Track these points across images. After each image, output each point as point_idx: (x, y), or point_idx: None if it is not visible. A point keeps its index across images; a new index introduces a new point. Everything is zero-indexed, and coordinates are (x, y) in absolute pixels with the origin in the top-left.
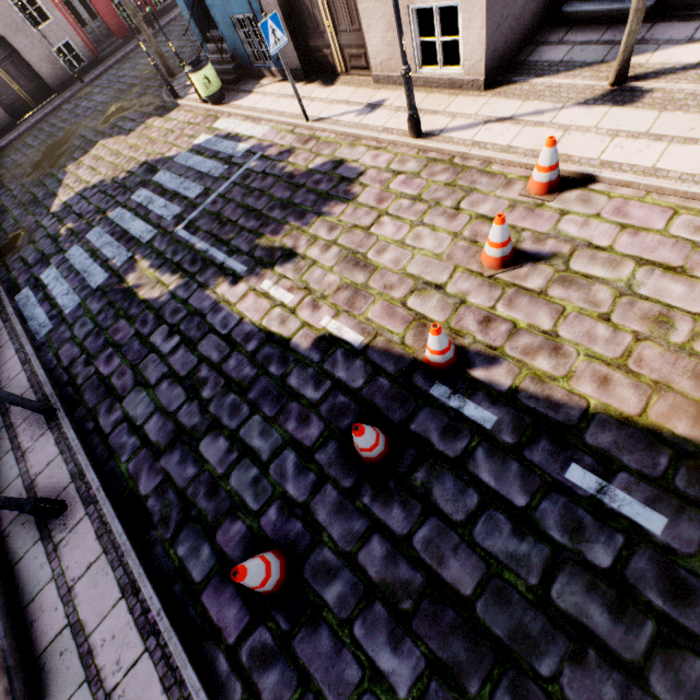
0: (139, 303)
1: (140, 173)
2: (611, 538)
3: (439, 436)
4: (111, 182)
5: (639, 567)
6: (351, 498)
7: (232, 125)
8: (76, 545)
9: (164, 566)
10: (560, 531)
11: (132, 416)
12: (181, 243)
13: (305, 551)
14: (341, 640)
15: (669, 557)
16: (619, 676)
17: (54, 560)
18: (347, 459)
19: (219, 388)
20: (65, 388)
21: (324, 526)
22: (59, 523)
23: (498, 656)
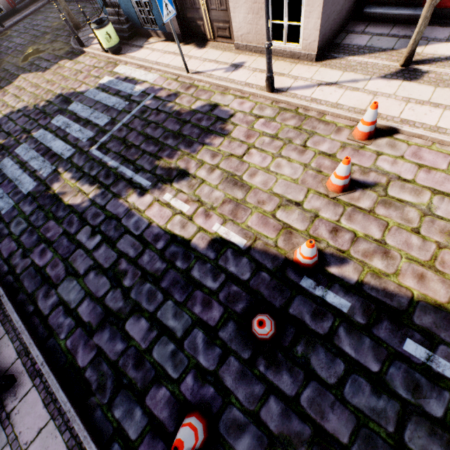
0: (64, 207)
1: (57, 102)
2: (441, 394)
3: (310, 318)
4: (33, 108)
5: None
6: (250, 367)
7: (129, 71)
8: (26, 413)
9: (104, 427)
10: (405, 390)
11: (66, 300)
12: (95, 160)
13: (218, 411)
14: None
15: None
16: None
17: (7, 427)
18: (243, 336)
19: (137, 278)
20: (5, 277)
21: (231, 390)
22: (10, 394)
23: None
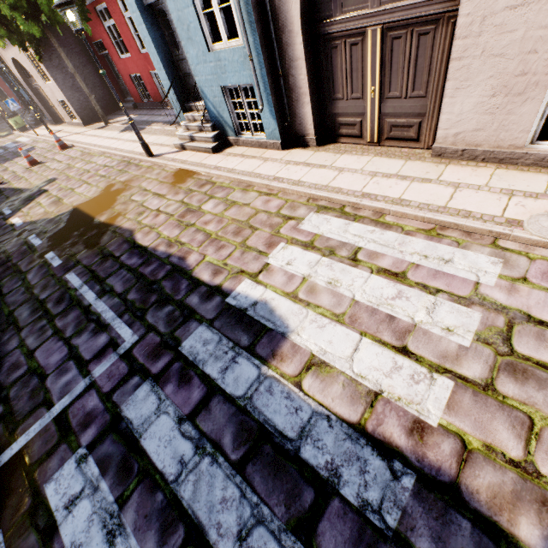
0: None
1: None
2: None
3: None
4: None
5: None
6: None
7: (21, 139)
8: None
9: None
10: None
11: None
12: None
13: None
14: None
15: None
16: None
17: None
18: None
19: None
20: None
21: None
22: None
23: None
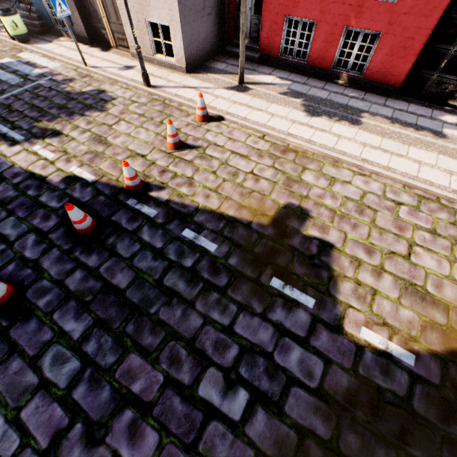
0: None
1: None
2: (195, 255)
3: (126, 222)
4: None
5: (202, 264)
6: (68, 254)
7: (33, 57)
8: None
9: None
10: (174, 255)
11: None
12: None
13: (30, 283)
14: (44, 322)
15: (215, 259)
16: (184, 306)
17: None
18: (70, 236)
19: None
20: None
21: (46, 269)
22: None
23: (132, 310)
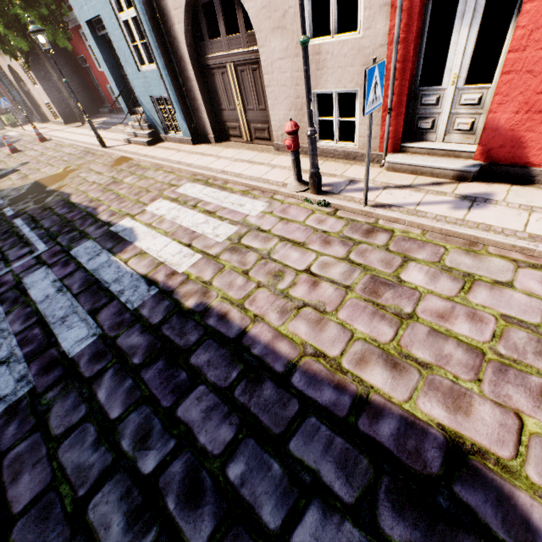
0: None
1: None
2: None
3: None
4: None
5: None
6: None
7: (11, 133)
8: None
9: None
10: None
11: None
12: None
13: None
14: None
15: None
16: None
17: None
18: None
19: None
20: None
21: None
22: None
23: None
